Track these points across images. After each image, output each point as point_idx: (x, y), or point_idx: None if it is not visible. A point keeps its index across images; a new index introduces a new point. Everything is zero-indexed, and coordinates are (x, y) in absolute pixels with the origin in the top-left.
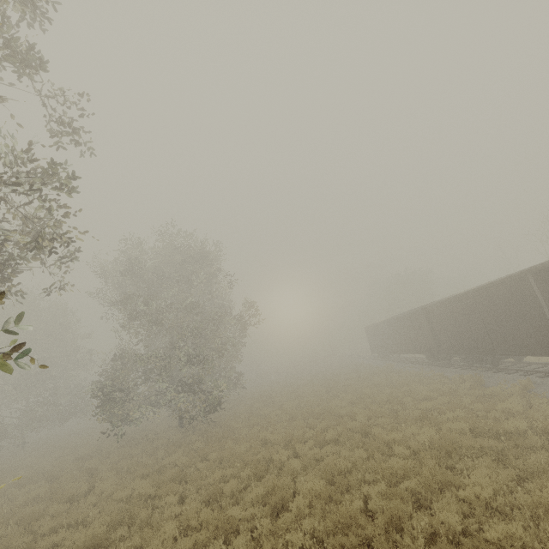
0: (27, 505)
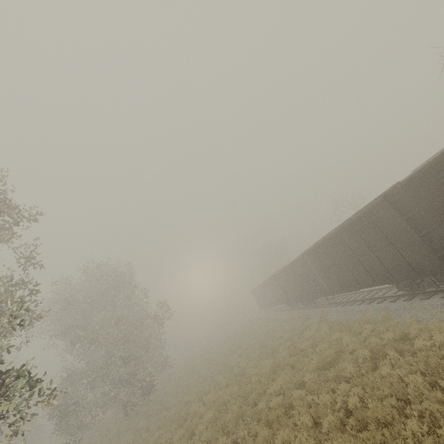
0: None
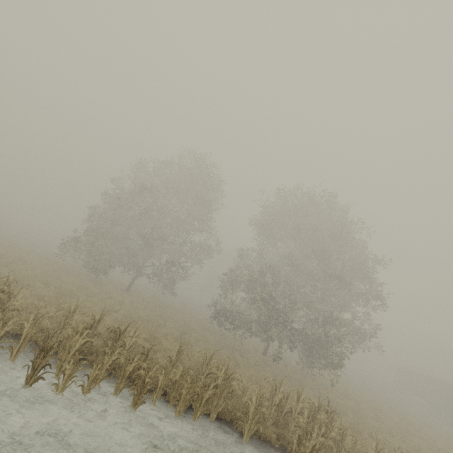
0: None
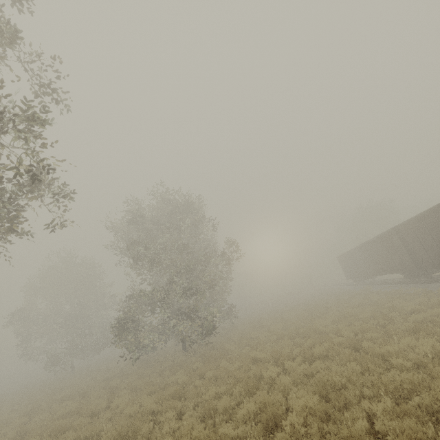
0: (63, 418)
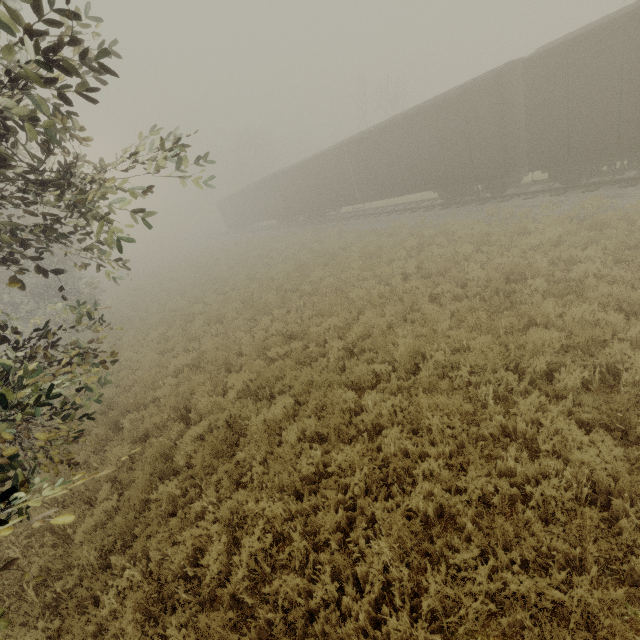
0: None
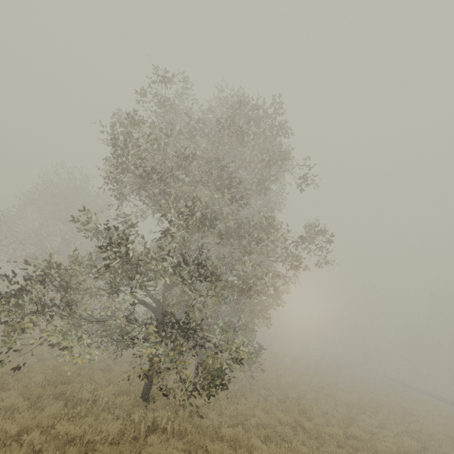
0: None
